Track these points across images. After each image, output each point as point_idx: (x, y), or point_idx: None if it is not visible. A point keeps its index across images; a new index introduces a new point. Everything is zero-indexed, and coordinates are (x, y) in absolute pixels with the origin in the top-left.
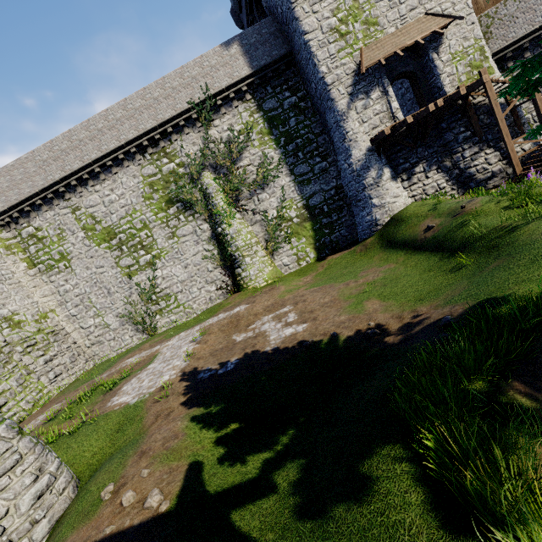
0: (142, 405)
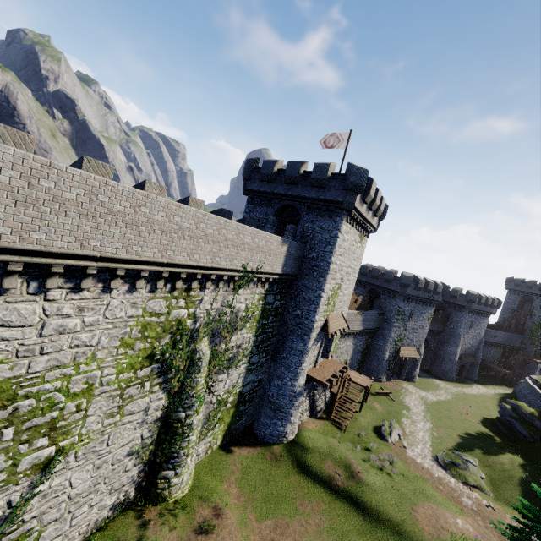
0: None
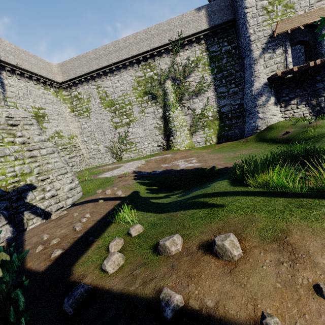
0: (113, 177)
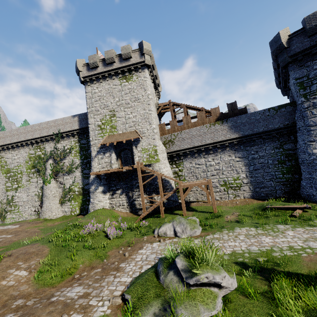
0: None
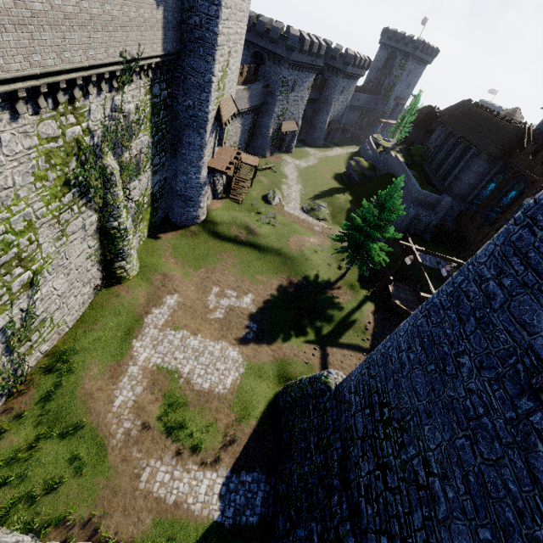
0: (253, 364)
